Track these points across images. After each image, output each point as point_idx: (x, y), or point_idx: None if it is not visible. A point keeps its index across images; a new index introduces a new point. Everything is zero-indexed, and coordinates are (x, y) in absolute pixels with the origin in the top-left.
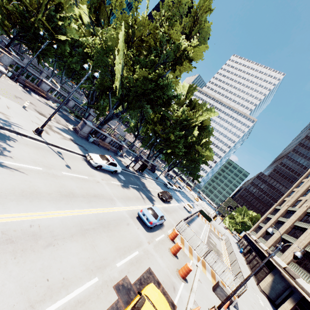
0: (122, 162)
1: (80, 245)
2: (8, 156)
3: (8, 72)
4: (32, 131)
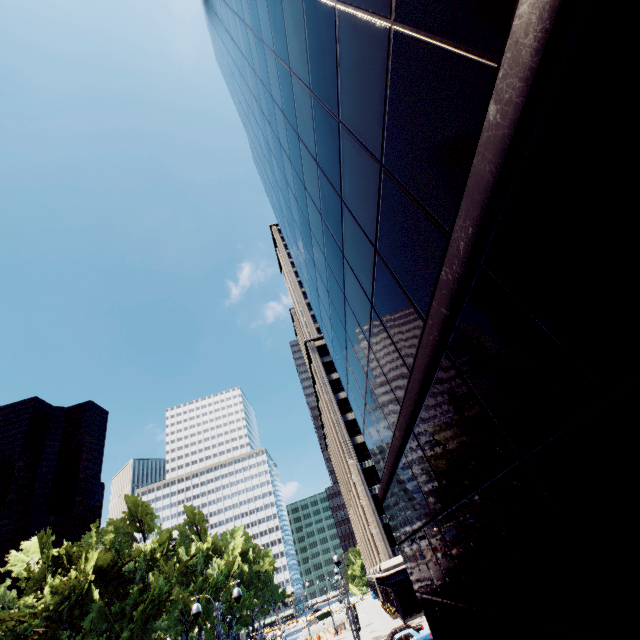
0: None
1: None
2: None
3: None
4: None
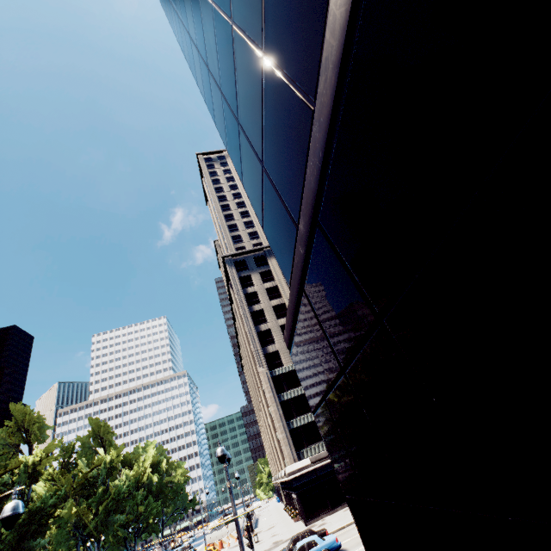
0: None
1: None
2: None
3: None
4: None
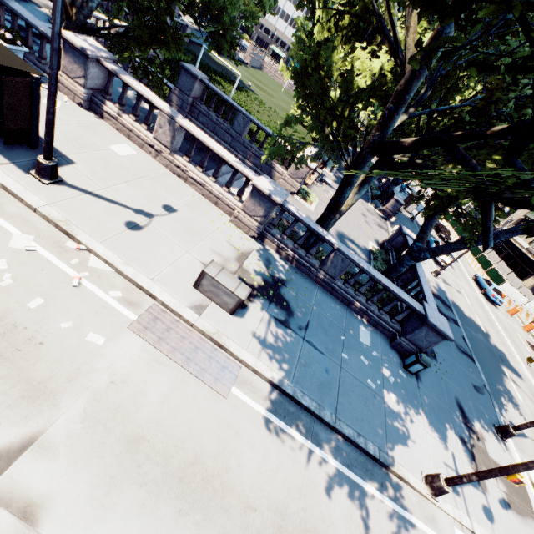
0: (402, 212)
1: (524, 353)
2: (476, 322)
3: (318, 176)
4: (432, 276)
